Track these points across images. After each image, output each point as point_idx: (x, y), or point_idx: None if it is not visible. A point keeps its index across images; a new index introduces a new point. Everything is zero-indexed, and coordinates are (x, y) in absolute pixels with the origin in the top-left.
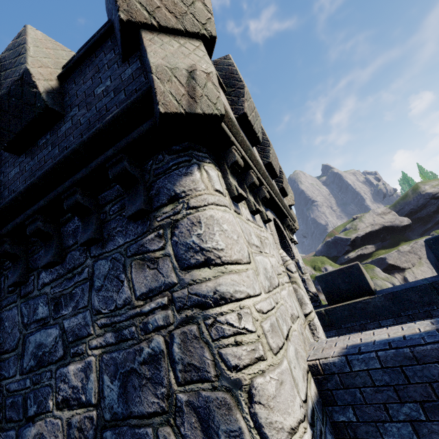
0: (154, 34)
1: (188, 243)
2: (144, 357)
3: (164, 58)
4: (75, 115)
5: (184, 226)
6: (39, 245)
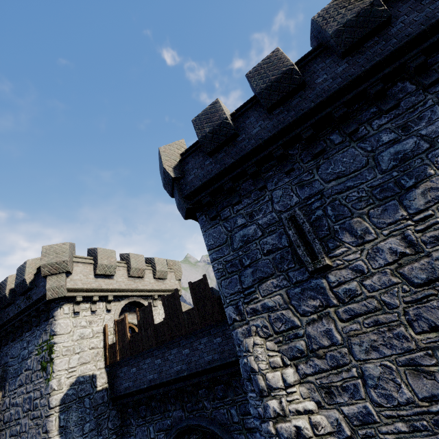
0: None
1: None
2: None
3: None
4: (404, 20)
5: None
6: (360, 111)
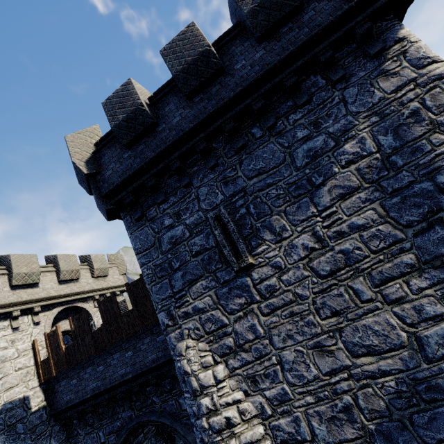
0: None
1: (418, 57)
2: (406, 115)
3: None
4: (315, 7)
5: (413, 51)
6: (278, 103)
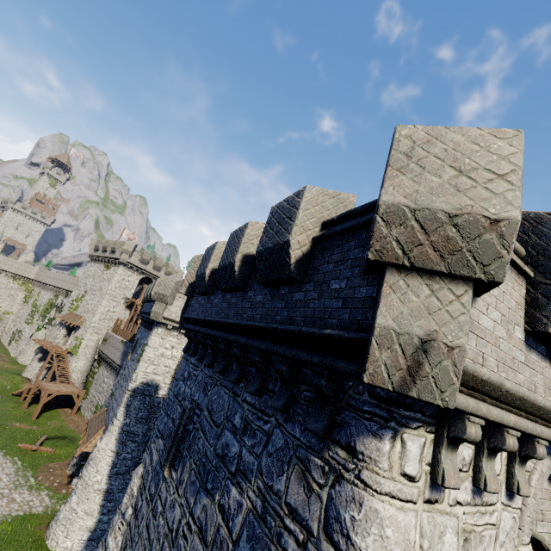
0: (402, 275)
1: (340, 513)
2: None
3: (396, 317)
4: (308, 291)
5: (345, 492)
6: None
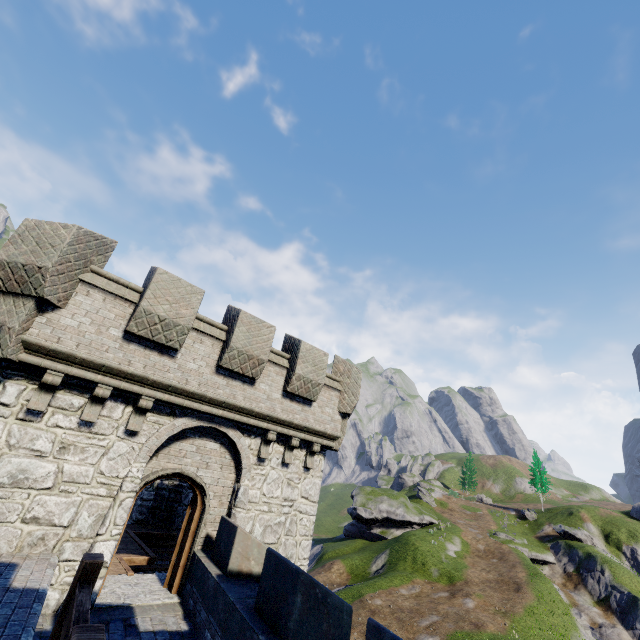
0: (4, 296)
1: None
2: None
3: None
4: None
5: None
6: None
